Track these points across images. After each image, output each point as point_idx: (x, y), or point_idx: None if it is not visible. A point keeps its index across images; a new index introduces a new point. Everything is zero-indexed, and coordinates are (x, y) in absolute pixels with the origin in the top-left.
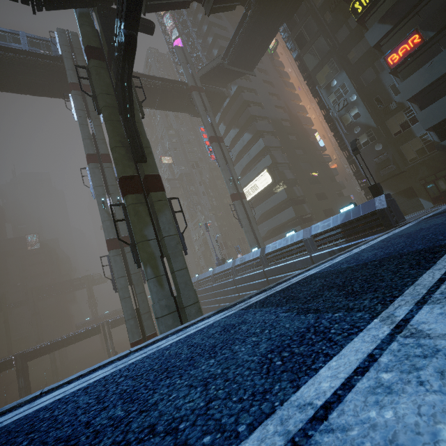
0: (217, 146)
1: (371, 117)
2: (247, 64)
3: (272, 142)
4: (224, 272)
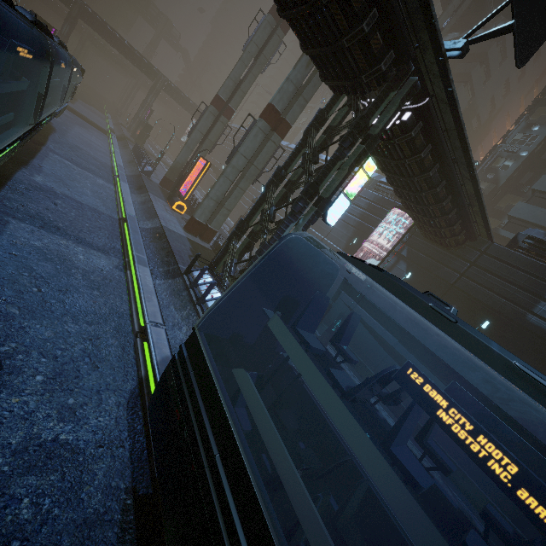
0: None
1: (508, 179)
2: None
3: None
4: None
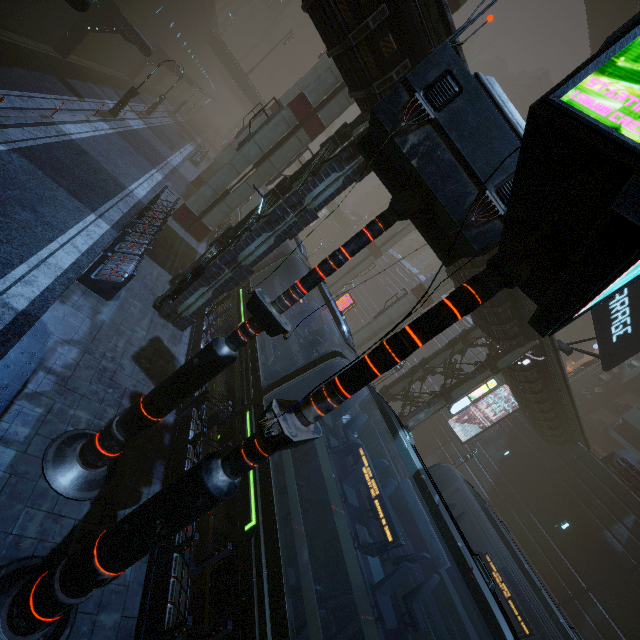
0: None
1: (632, 379)
2: None
3: None
4: None
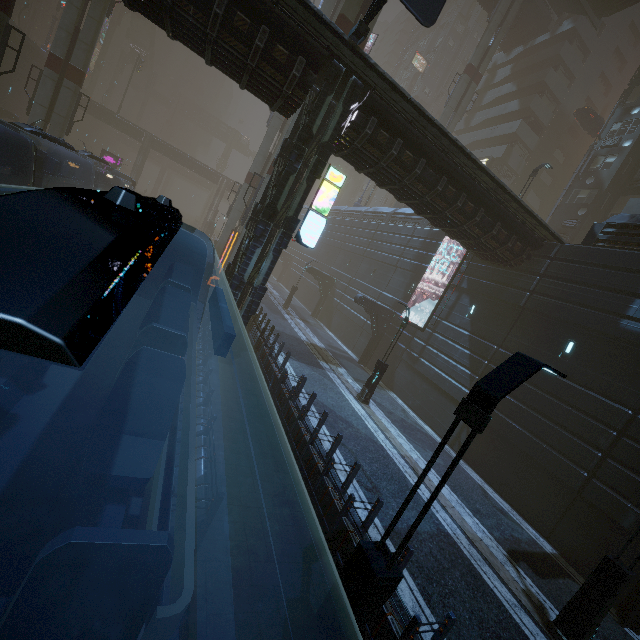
0: (465, 82)
1: (614, 178)
2: (600, 2)
3: (528, 136)
4: (353, 213)
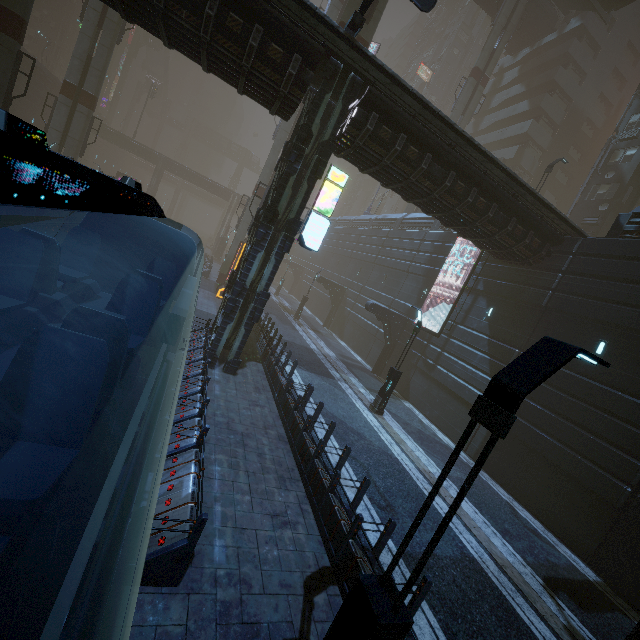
0: (471, 85)
1: (636, 170)
2: None
3: (540, 135)
4: (363, 221)
